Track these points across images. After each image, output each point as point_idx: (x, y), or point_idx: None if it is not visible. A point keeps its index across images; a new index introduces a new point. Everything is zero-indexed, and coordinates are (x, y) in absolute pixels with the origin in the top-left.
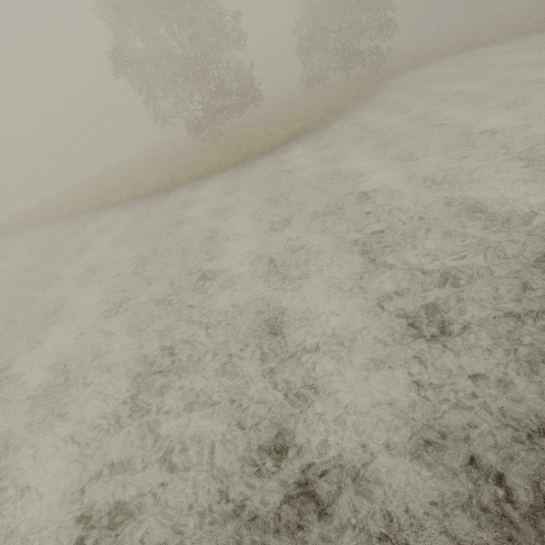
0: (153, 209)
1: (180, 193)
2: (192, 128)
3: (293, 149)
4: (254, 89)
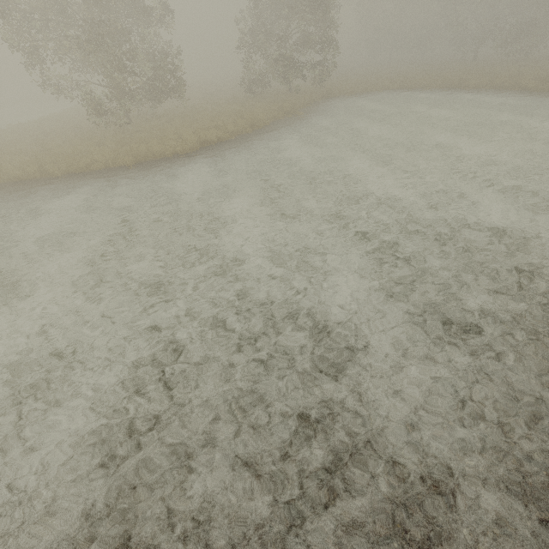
0: None
1: (38, 194)
2: (92, 107)
3: (193, 163)
4: (176, 78)
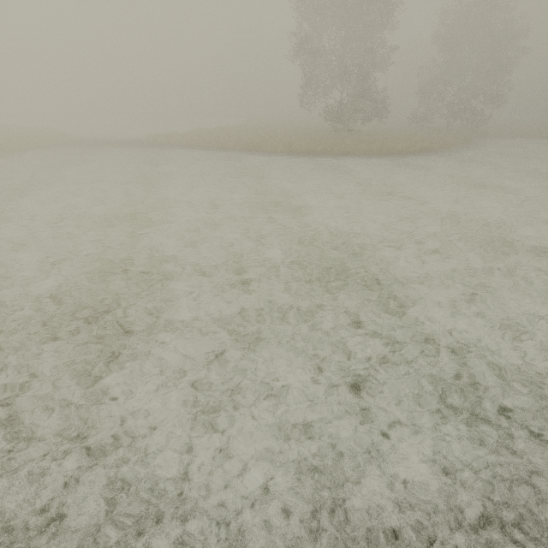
0: (322, 163)
1: (340, 160)
2: (329, 118)
3: (431, 158)
4: (385, 107)
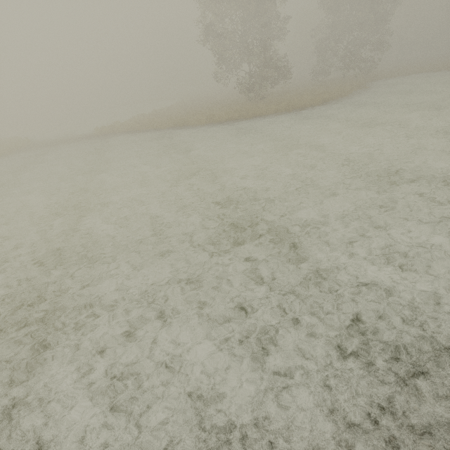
0: (239, 127)
1: (255, 122)
2: (242, 88)
3: (331, 107)
4: (288, 70)
